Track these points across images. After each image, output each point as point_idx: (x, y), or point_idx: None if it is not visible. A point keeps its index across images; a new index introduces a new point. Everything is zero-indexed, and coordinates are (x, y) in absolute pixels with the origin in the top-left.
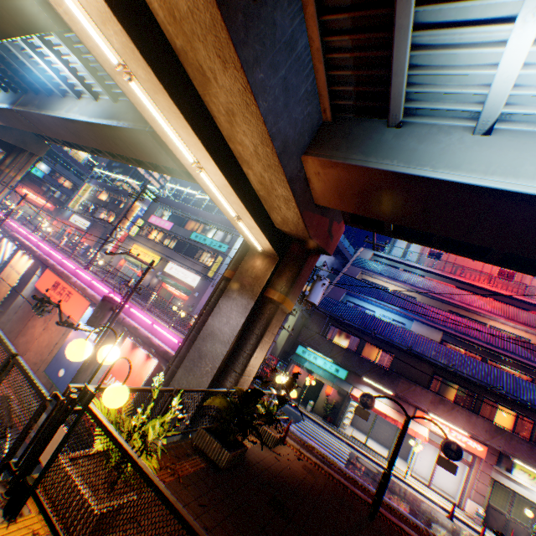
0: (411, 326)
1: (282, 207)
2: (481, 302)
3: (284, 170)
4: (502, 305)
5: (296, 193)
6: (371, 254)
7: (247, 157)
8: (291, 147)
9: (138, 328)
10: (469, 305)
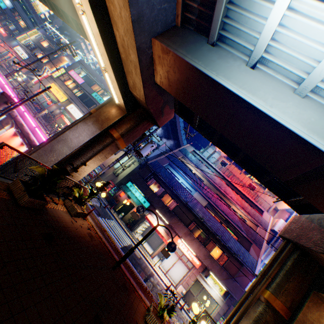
0: (194, 194)
1: (133, 72)
2: (233, 195)
3: (135, 37)
4: (242, 200)
5: (141, 62)
6: (192, 149)
7: (116, 18)
8: (145, 24)
9: (24, 126)
10: (227, 194)
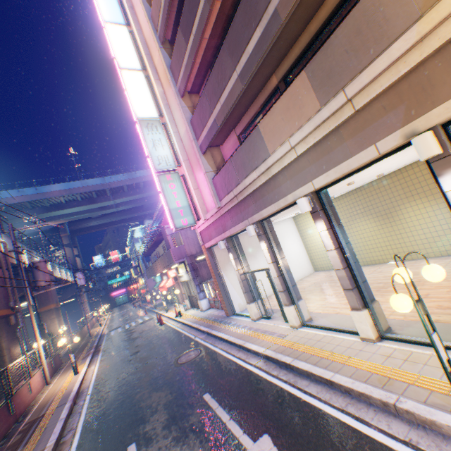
0: None
1: None
2: None
3: None
4: None
5: None
6: None
7: None
8: None
9: None
10: None
